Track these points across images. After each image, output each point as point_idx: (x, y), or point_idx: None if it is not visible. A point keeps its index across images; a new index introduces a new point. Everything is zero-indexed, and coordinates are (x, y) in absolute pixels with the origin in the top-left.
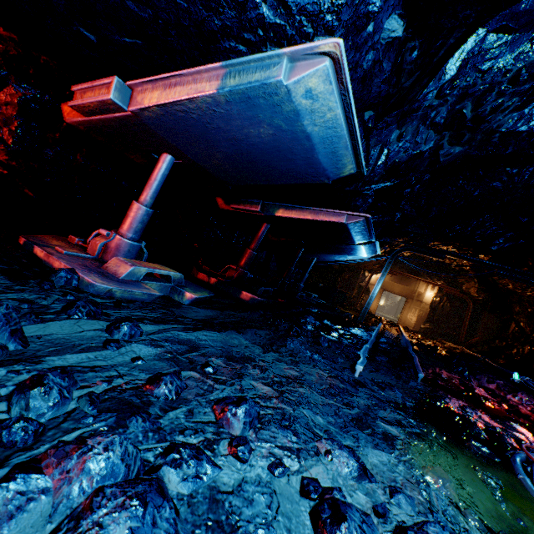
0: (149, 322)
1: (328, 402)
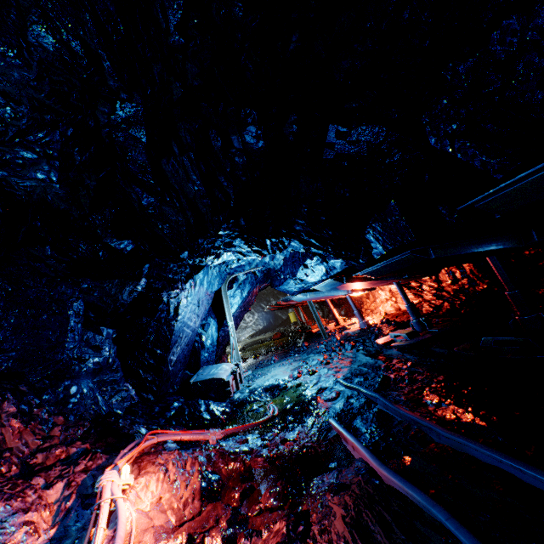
0: (364, 350)
1: (327, 374)
